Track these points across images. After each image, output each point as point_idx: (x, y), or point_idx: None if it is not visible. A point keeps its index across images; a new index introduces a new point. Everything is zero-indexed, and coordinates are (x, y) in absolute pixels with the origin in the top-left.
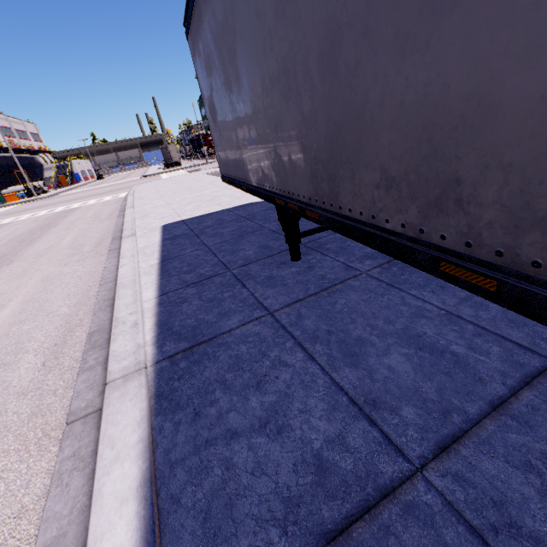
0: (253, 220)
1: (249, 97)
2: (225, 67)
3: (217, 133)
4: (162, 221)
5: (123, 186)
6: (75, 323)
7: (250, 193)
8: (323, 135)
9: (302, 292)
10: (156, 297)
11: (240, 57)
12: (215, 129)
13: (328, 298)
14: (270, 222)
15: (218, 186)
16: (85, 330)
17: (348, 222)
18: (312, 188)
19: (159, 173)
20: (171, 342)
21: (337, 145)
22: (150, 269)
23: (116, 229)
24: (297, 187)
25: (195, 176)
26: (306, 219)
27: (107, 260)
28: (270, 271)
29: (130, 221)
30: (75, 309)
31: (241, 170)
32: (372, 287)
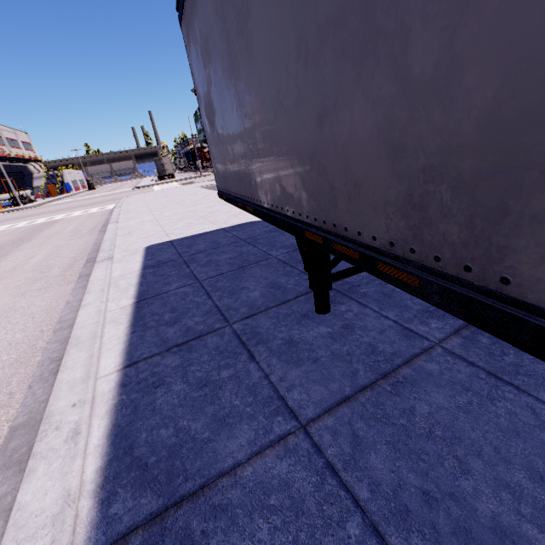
0: (255, 244)
1: (267, 78)
2: (229, 43)
3: (214, 139)
4: (147, 241)
5: (113, 197)
6: (1, 400)
7: (259, 216)
8: (477, 115)
9: (346, 379)
10: (120, 370)
11: (257, 15)
12: (212, 134)
13: (396, 398)
14: (277, 249)
15: (212, 201)
16: (9, 417)
17: (543, 323)
18: (403, 226)
19: (151, 184)
20: (127, 489)
21: (540, 136)
22: (120, 314)
23: (94, 248)
24: (359, 220)
25: (188, 189)
26: (374, 275)
27: (72, 291)
28: (288, 330)
29: (110, 240)
30: (9, 372)
31: (246, 185)
32: (463, 378)
